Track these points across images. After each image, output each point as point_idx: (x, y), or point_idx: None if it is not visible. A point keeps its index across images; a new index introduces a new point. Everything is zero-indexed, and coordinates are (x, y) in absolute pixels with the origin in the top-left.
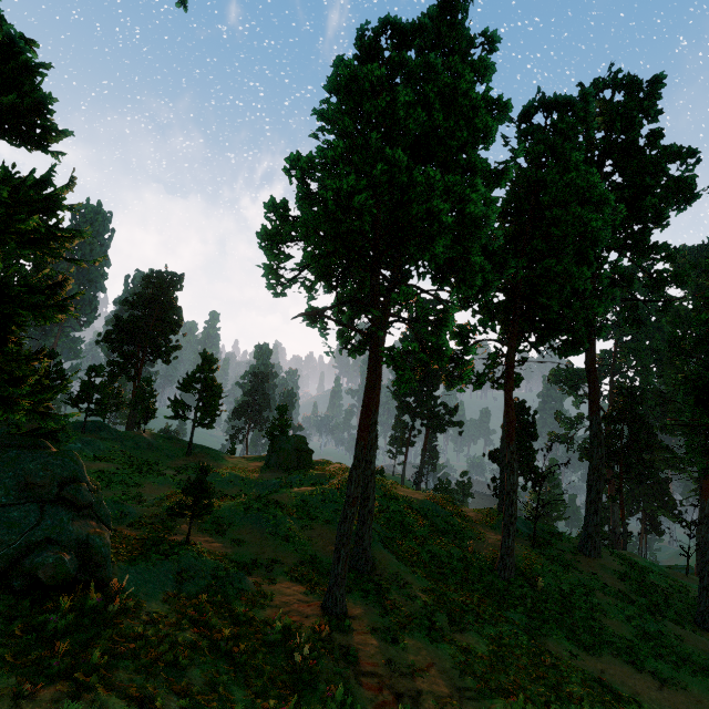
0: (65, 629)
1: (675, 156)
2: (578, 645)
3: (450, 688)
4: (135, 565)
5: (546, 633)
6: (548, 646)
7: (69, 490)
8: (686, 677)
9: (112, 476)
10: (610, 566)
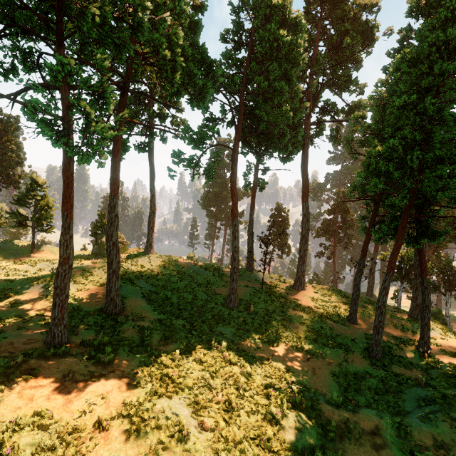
0: None
1: (365, 5)
2: (264, 341)
3: (114, 386)
4: None
5: (246, 337)
6: (243, 345)
7: None
8: (327, 351)
9: None
10: (309, 294)
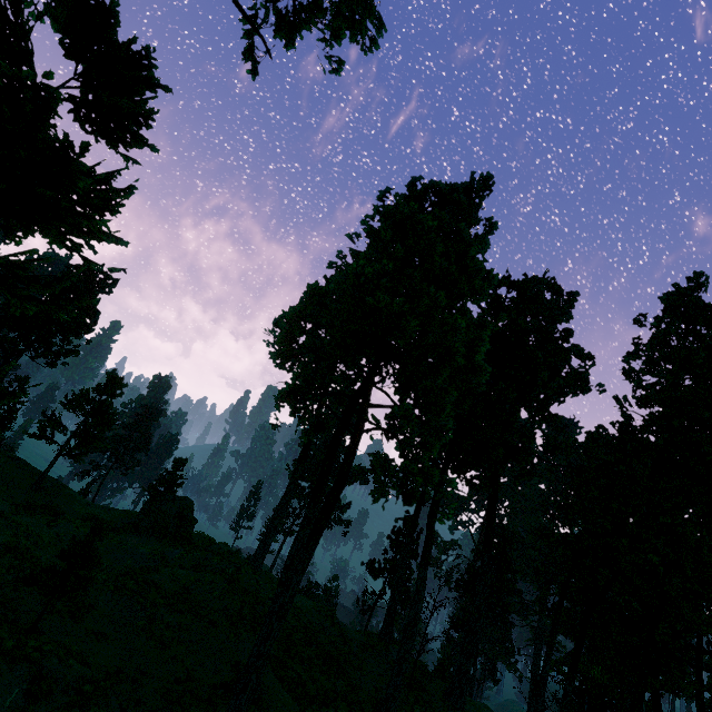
0: None
1: (579, 354)
2: None
3: None
4: None
5: None
6: None
7: None
8: None
9: None
10: None
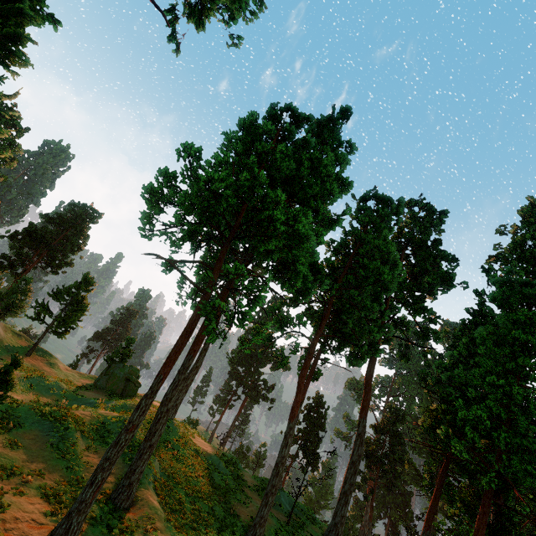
0: None
1: (445, 258)
2: None
3: None
4: None
5: None
6: None
7: None
8: None
9: None
10: None
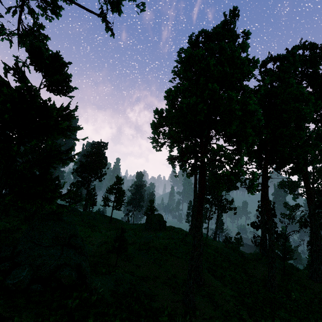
0: (75, 308)
1: None
2: None
3: None
4: (97, 276)
5: None
6: None
7: (72, 240)
8: None
9: (79, 232)
10: None
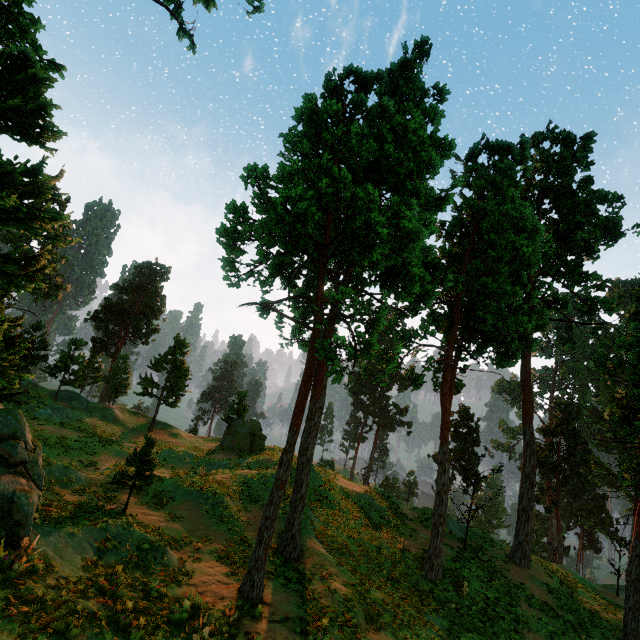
0: None
1: (602, 199)
2: None
3: None
4: (60, 528)
5: None
6: None
7: (5, 446)
8: None
9: (73, 443)
10: (540, 578)
